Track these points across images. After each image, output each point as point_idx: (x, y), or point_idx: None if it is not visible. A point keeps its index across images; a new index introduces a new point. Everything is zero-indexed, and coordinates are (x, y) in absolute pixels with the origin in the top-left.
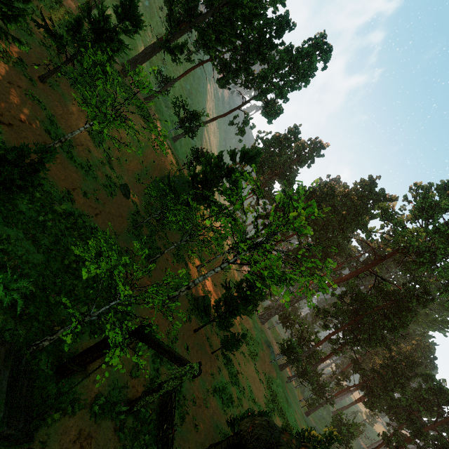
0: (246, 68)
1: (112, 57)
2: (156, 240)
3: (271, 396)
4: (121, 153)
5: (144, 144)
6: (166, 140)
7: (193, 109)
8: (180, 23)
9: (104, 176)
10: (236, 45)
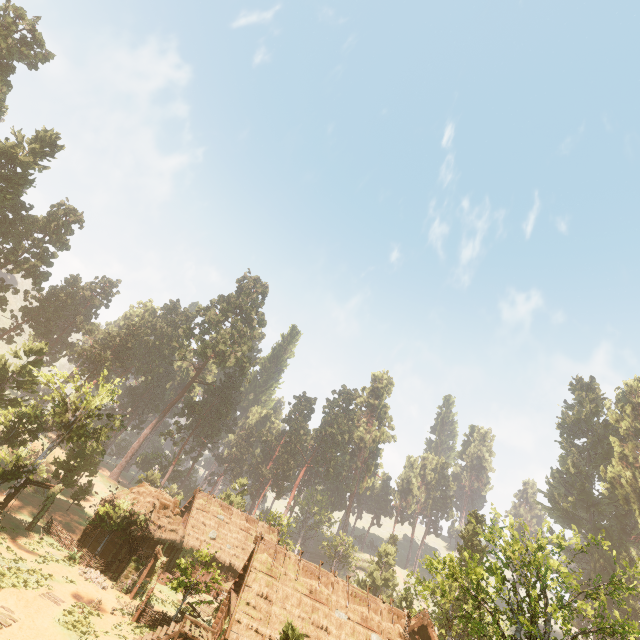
0: None
1: None
2: None
3: None
4: None
5: None
6: None
7: None
8: None
9: None
10: None
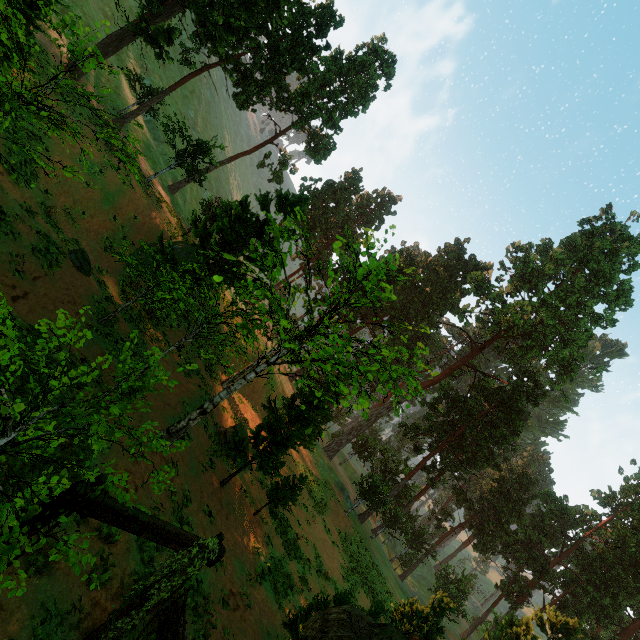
0: (277, 79)
1: (31, 19)
2: (146, 342)
3: (350, 564)
4: (72, 201)
5: (116, 189)
6: (158, 189)
7: (198, 137)
8: (166, 0)
9: (33, 233)
10: (258, 43)
